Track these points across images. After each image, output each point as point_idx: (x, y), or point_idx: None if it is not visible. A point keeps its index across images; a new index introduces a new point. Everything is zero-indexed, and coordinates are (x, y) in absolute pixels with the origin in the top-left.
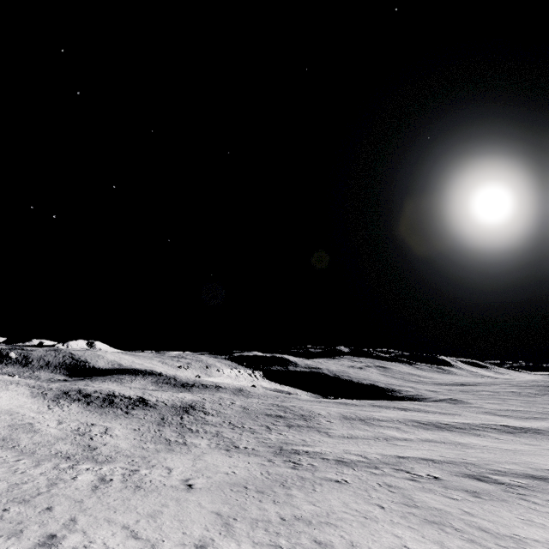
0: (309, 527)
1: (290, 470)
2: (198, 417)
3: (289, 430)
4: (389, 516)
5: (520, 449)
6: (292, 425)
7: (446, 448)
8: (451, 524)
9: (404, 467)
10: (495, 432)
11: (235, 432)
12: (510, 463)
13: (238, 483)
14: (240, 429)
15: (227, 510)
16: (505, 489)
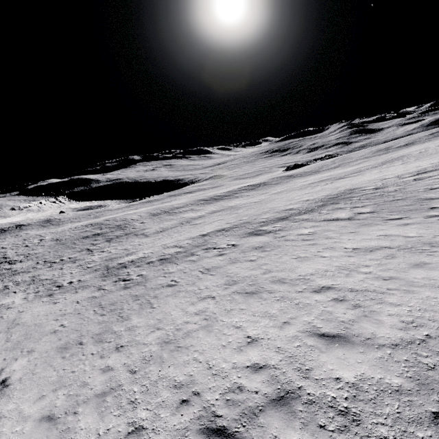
0: (163, 368)
1: (123, 292)
2: (2, 271)
3: (110, 244)
4: (222, 306)
5: (262, 199)
6: (112, 238)
7: (226, 214)
8: (263, 288)
9: (210, 244)
10: (246, 192)
11: (54, 269)
12: (265, 213)
13: (71, 341)
14: (59, 263)
15: (63, 402)
16: (274, 236)
